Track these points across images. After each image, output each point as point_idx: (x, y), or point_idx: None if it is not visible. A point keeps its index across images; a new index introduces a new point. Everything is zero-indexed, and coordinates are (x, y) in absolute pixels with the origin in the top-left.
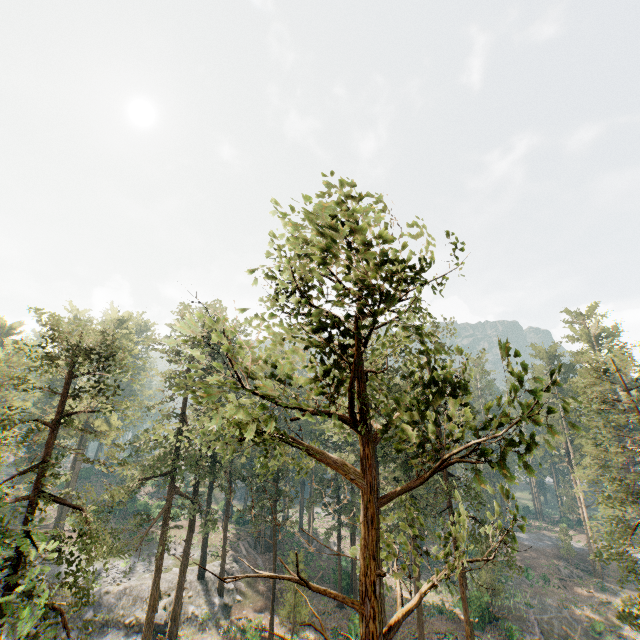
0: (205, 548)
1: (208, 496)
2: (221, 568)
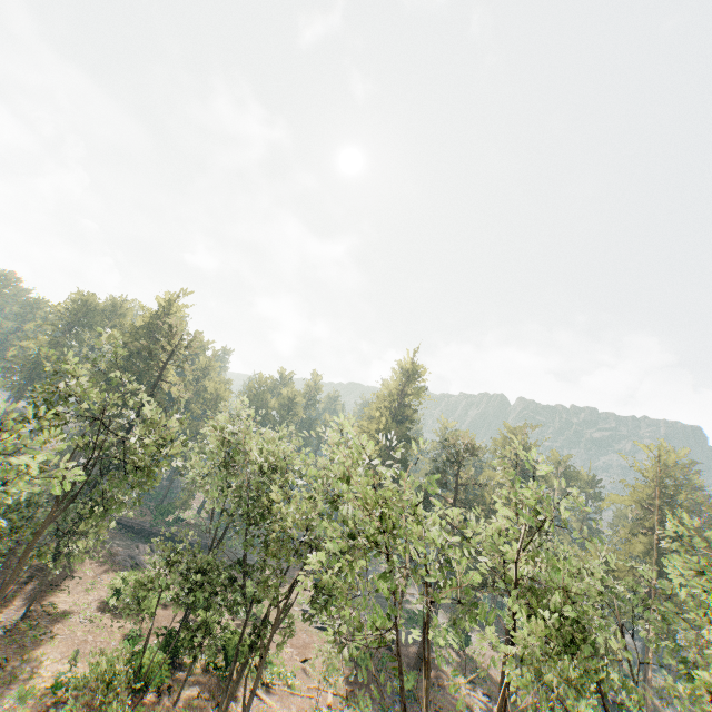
0: None
1: None
2: None
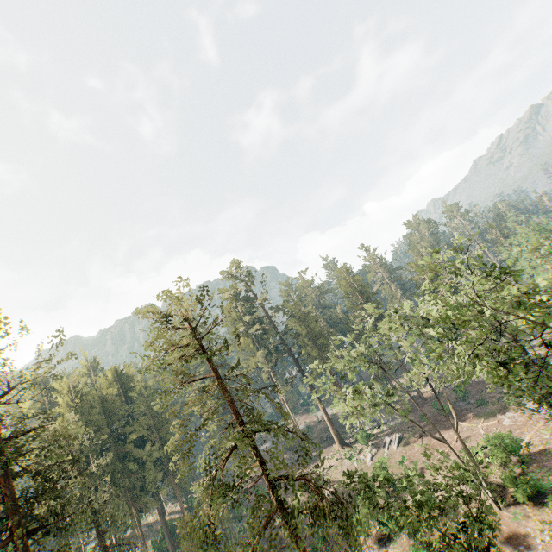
0: None
1: None
2: None
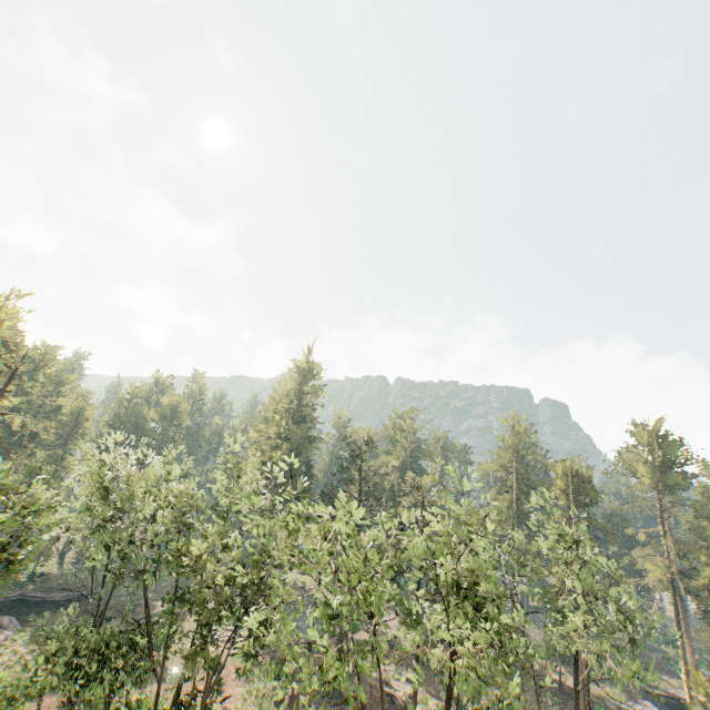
0: None
1: None
2: None
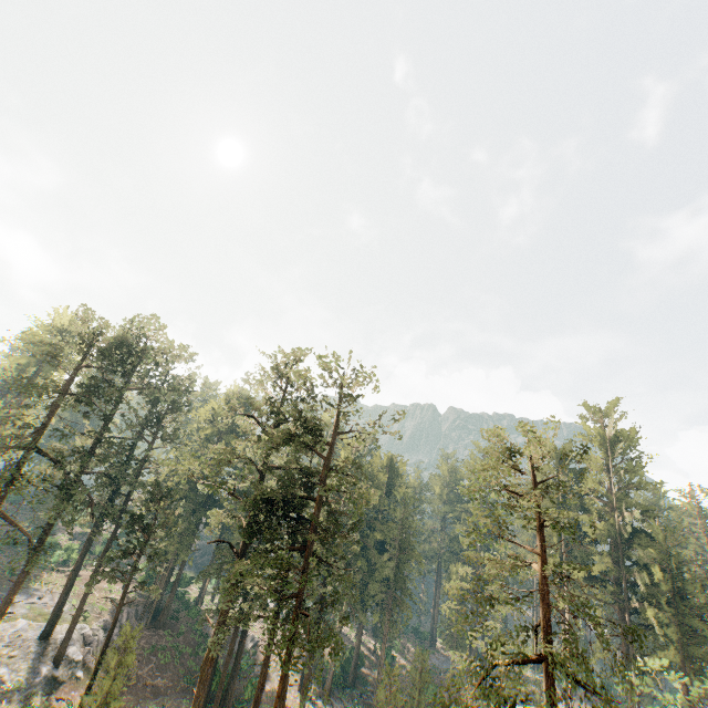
0: (62, 602)
1: (88, 539)
2: (68, 630)
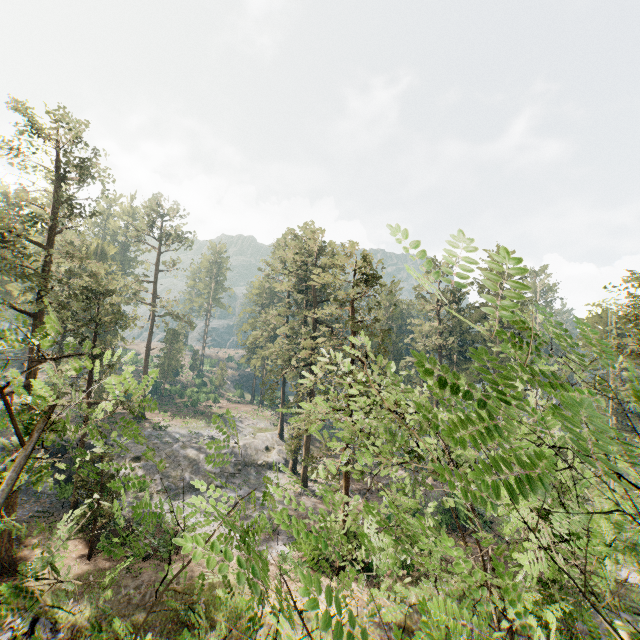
0: (283, 419)
1: (284, 383)
2: None
